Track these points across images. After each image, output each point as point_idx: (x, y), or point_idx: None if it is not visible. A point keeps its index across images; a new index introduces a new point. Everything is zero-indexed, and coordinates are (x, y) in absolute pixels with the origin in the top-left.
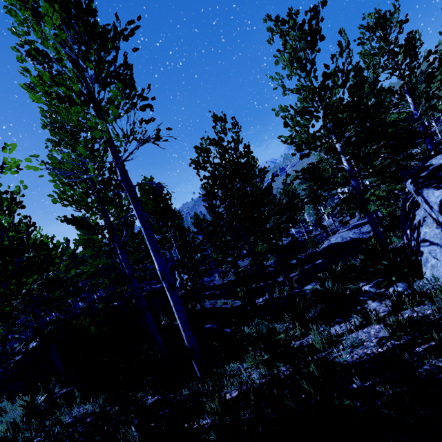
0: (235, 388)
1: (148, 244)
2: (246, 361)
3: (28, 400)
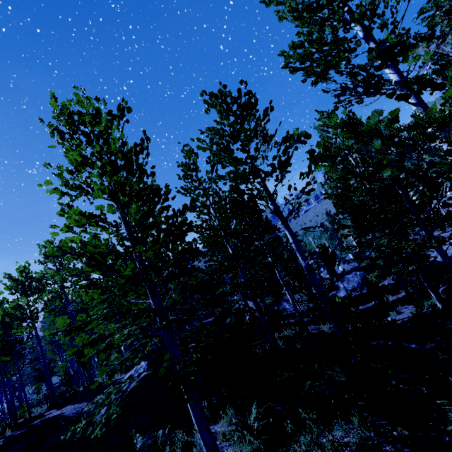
0: None
1: None
2: None
3: None
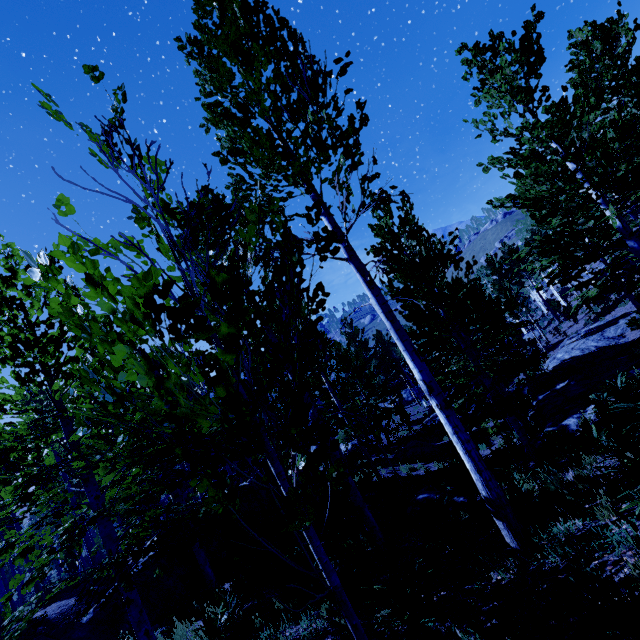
0: (627, 548)
1: (400, 344)
2: (597, 514)
3: (186, 628)
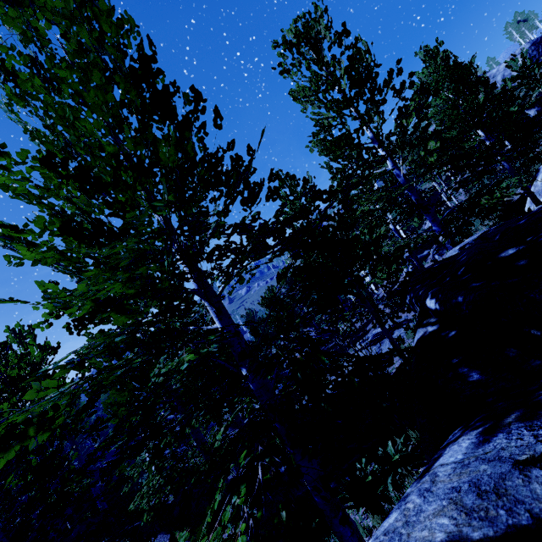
0: None
1: None
2: None
3: None
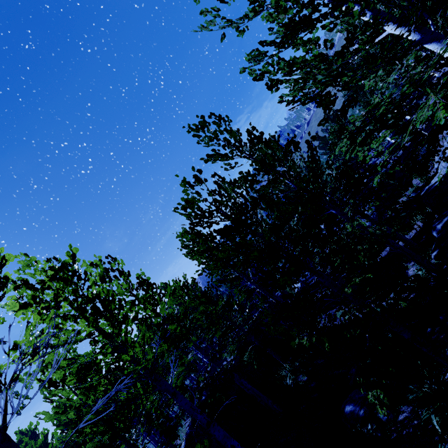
0: None
1: None
2: None
3: None
